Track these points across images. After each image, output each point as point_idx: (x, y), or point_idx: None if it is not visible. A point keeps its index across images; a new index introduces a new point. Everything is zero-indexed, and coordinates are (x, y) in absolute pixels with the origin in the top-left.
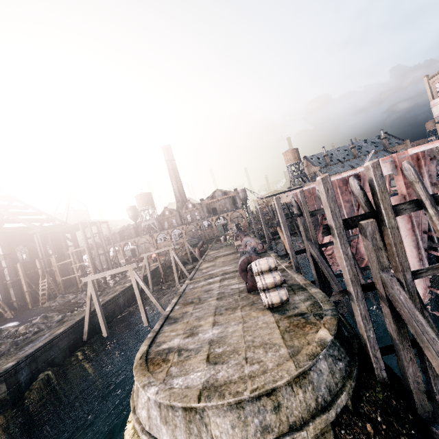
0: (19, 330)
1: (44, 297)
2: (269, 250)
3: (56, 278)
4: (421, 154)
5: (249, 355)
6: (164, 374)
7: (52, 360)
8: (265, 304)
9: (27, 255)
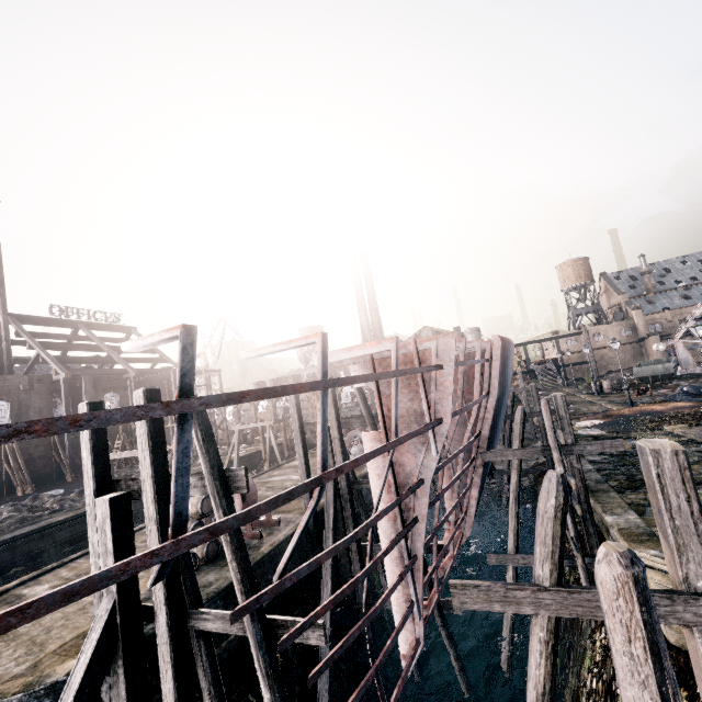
0: (46, 503)
1: (115, 462)
2: None
3: None
4: (415, 355)
5: (4, 653)
6: None
7: (39, 554)
8: None
9: (119, 404)
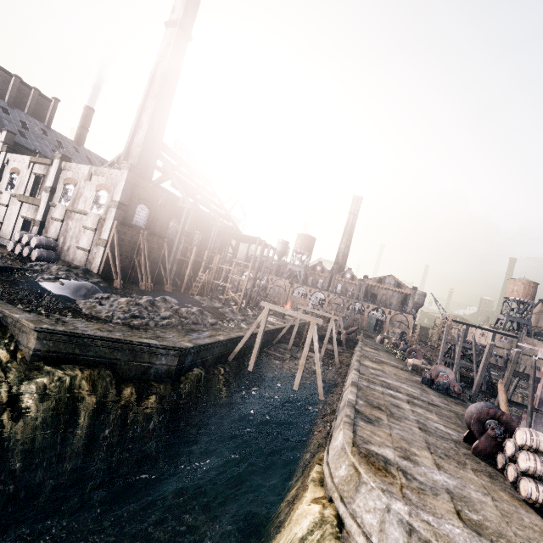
0: (181, 311)
1: (196, 289)
2: (471, 402)
3: (209, 276)
4: None
5: None
6: (399, 491)
7: (205, 361)
8: (530, 496)
9: (199, 242)
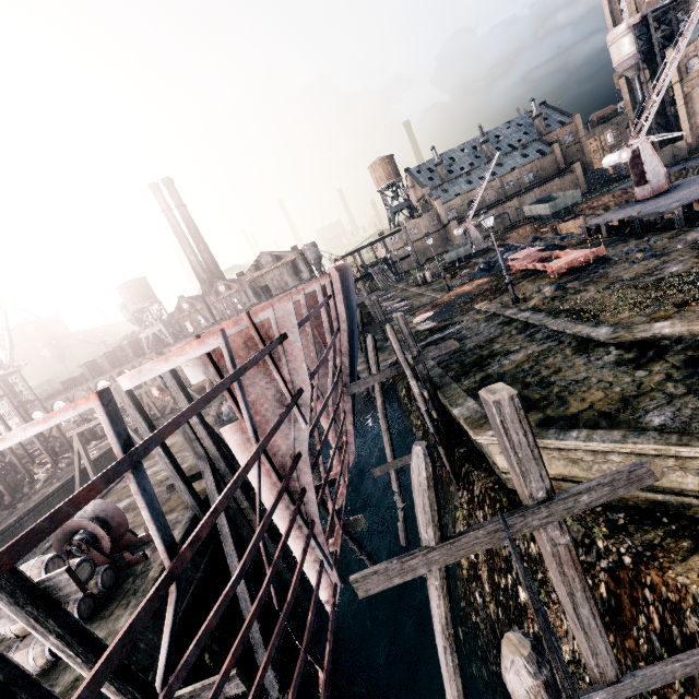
0: None
1: None
2: None
3: None
4: (254, 331)
5: None
6: None
7: None
8: None
9: None
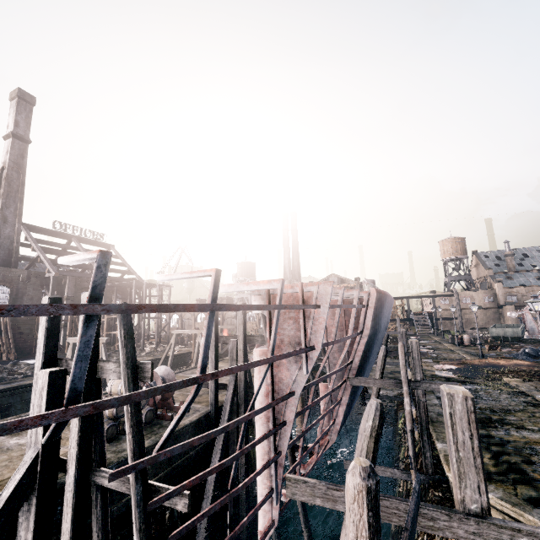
0: (22, 369)
1: None
2: None
3: (104, 330)
4: (301, 295)
5: None
6: None
7: (8, 407)
8: None
9: None
